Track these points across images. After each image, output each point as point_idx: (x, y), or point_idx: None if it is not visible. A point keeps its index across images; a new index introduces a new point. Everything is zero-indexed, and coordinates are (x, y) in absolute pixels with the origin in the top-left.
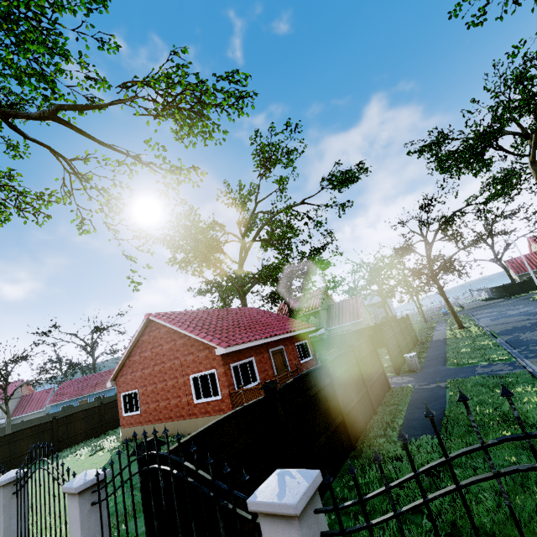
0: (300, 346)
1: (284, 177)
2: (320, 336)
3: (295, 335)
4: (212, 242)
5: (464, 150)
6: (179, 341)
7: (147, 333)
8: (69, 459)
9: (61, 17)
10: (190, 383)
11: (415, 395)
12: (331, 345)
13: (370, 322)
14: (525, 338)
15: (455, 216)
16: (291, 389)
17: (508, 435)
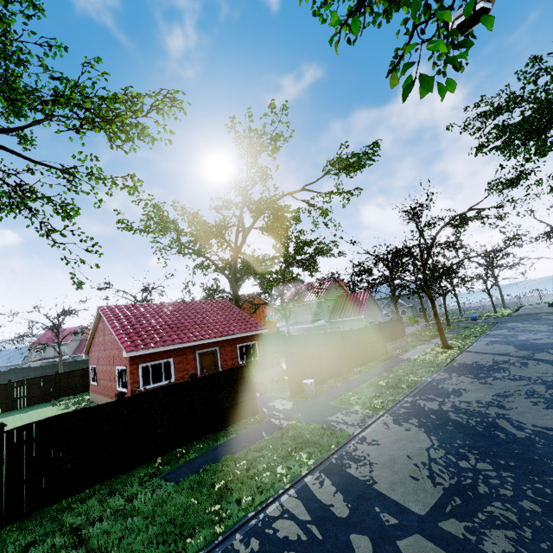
0: (245, 347)
1: (265, 168)
2: (321, 327)
3: (241, 336)
4: (211, 226)
5: (522, 124)
6: (113, 335)
7: (101, 322)
8: (52, 408)
9: (4, 28)
10: (116, 372)
11: (253, 429)
12: (310, 342)
13: (378, 319)
14: (445, 384)
15: (466, 217)
16: (36, 427)
17: (195, 502)
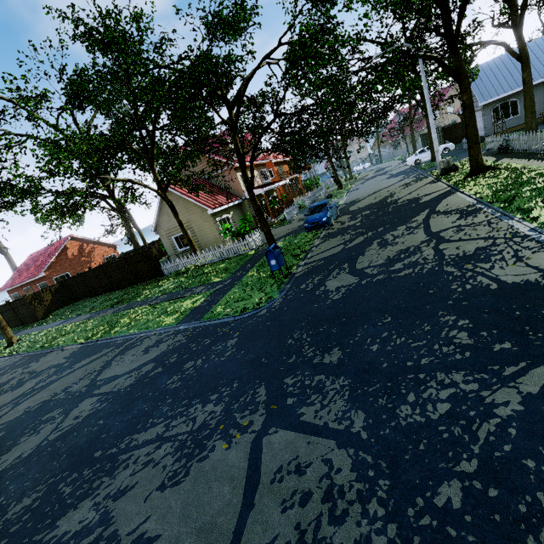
0: (42, 285)
1: None
2: None
3: (36, 279)
4: None
5: None
6: None
7: None
8: None
9: None
10: None
11: None
12: None
13: (198, 227)
14: None
15: None
16: None
17: None
